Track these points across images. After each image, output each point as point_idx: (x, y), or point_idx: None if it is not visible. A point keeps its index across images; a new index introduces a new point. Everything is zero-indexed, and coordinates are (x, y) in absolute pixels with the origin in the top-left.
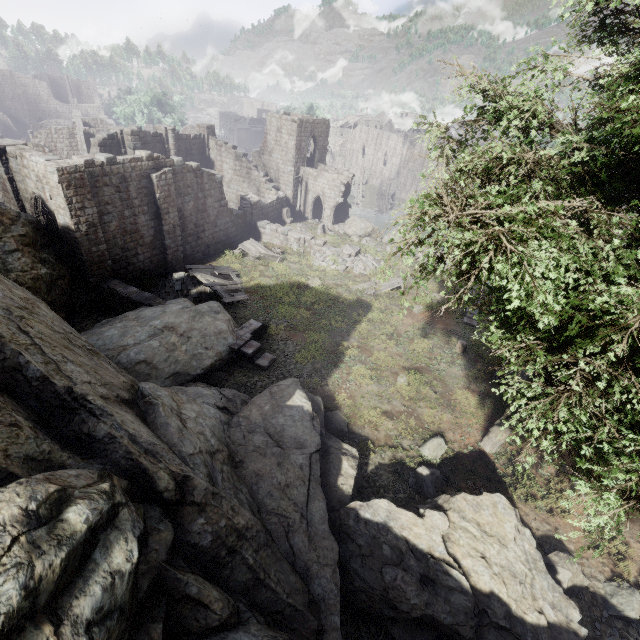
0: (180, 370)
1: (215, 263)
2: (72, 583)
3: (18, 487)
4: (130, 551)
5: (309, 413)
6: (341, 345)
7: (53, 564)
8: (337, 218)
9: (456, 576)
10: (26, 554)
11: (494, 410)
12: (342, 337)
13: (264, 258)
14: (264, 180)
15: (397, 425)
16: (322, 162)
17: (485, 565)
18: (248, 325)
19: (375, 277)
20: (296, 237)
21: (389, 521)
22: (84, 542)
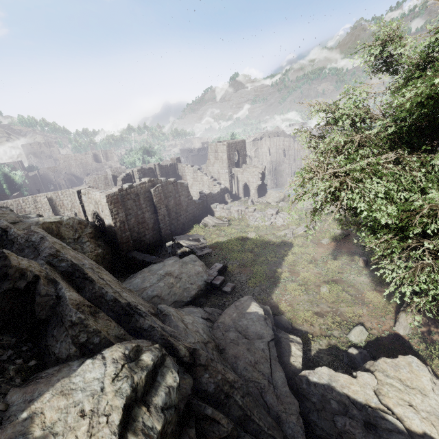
0: (177, 299)
1: (189, 233)
2: (150, 391)
3: (118, 345)
4: (175, 377)
5: (262, 316)
6: (277, 272)
7: (141, 377)
8: (260, 194)
9: (391, 420)
10: (129, 372)
11: (400, 303)
12: (276, 267)
13: (218, 225)
14: (211, 180)
15: (327, 321)
16: (244, 163)
17: (413, 411)
18: (214, 266)
19: (291, 225)
20: (236, 209)
21: (331, 382)
22: (152, 371)
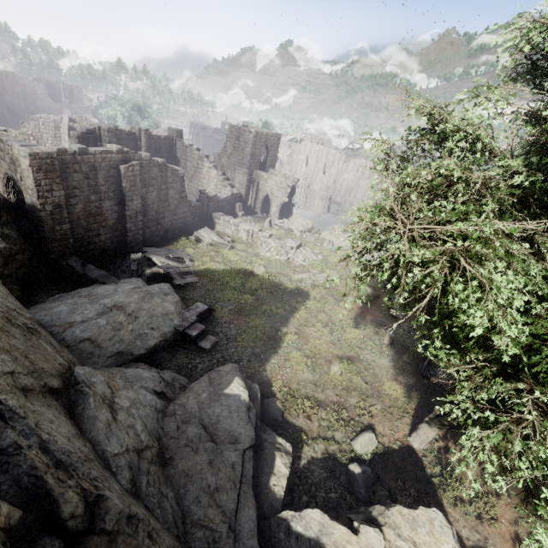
0: (124, 349)
1: (171, 246)
2: None
3: None
4: None
5: (246, 403)
6: (280, 331)
7: None
8: (282, 214)
9: None
10: None
11: (420, 403)
12: (281, 323)
13: (216, 245)
14: (221, 178)
15: (330, 416)
16: (272, 167)
17: None
18: (195, 307)
19: (313, 268)
20: (246, 228)
21: (322, 536)
22: None
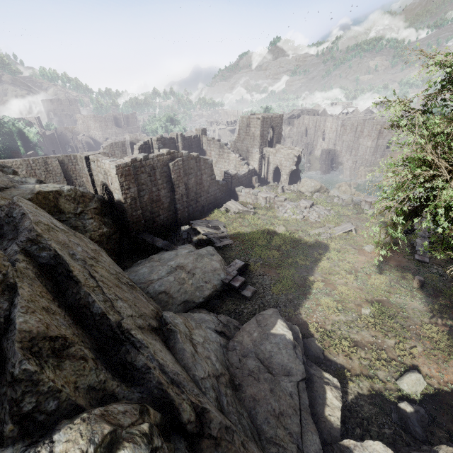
0: (188, 299)
1: (208, 218)
2: None
3: (82, 425)
4: None
5: (291, 342)
6: (307, 279)
7: None
8: (291, 180)
9: None
10: None
11: None
12: (307, 272)
13: (241, 213)
14: (239, 159)
15: (369, 355)
16: (278, 143)
17: None
18: (234, 264)
19: (328, 223)
20: (263, 196)
21: None
22: None
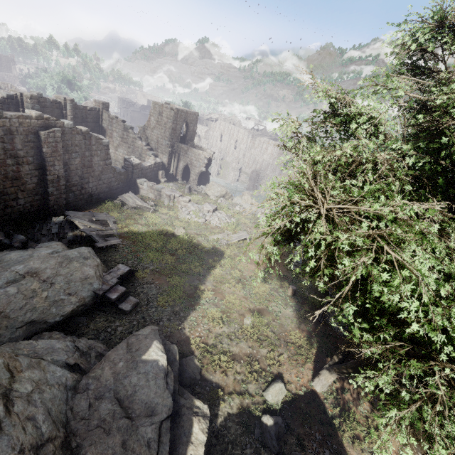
0: (36, 318)
1: (96, 210)
2: None
3: None
4: None
5: (164, 368)
6: (198, 288)
7: None
8: (200, 181)
9: None
10: None
11: (319, 348)
12: (199, 281)
13: (140, 208)
14: (145, 148)
15: (244, 368)
16: (191, 141)
17: None
18: (116, 270)
19: (227, 229)
20: (167, 194)
21: None
22: None
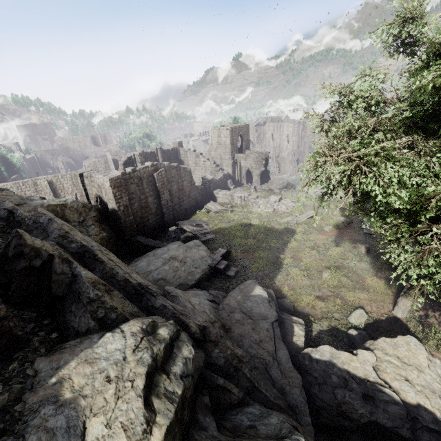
0: (182, 282)
1: (191, 219)
2: (168, 361)
3: (134, 320)
4: (190, 350)
5: (266, 298)
6: (279, 257)
7: (160, 349)
8: (262, 181)
9: (388, 393)
10: (148, 344)
11: (399, 288)
12: (279, 252)
13: (220, 212)
14: (214, 166)
15: (328, 304)
16: (247, 149)
17: (409, 385)
18: (218, 251)
19: (294, 212)
20: (238, 196)
21: (333, 359)
22: (169, 344)
